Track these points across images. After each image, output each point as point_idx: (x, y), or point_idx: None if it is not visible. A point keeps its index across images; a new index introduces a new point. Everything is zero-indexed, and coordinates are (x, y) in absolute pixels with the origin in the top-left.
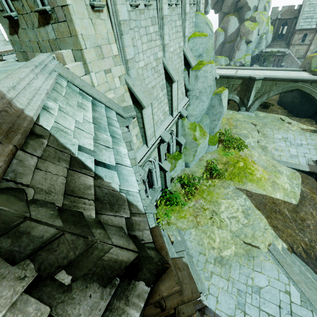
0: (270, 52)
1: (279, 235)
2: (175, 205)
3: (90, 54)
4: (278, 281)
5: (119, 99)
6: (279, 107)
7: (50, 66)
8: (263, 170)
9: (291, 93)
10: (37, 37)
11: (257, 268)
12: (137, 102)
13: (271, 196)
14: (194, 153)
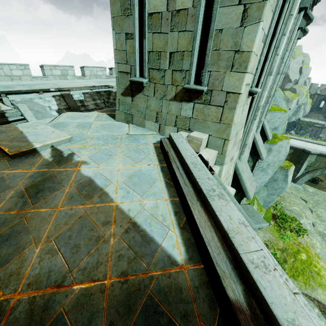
0: (308, 122)
1: None
2: None
3: (230, 144)
4: None
5: None
6: None
7: None
8: None
9: None
10: (160, 108)
11: None
12: (239, 189)
13: None
14: None
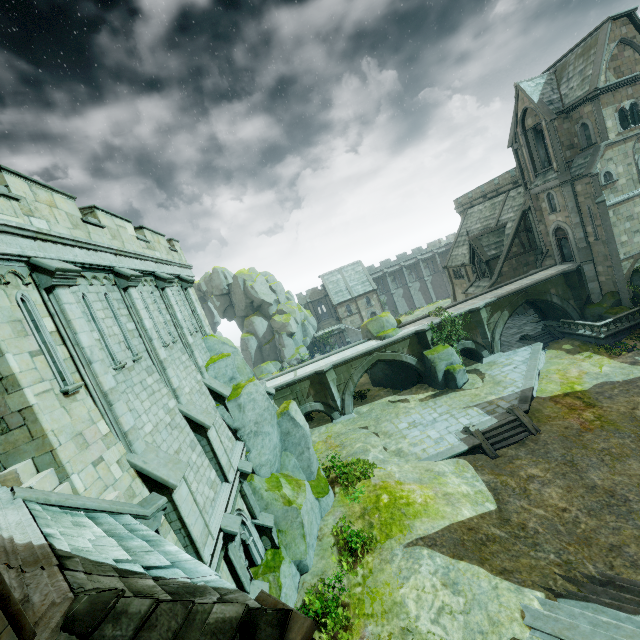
0: (325, 334)
1: (519, 581)
2: None
3: (67, 450)
4: None
5: (125, 496)
6: (378, 389)
7: (2, 496)
8: (420, 486)
9: (376, 367)
10: None
11: None
12: (160, 486)
13: (458, 520)
14: (301, 530)
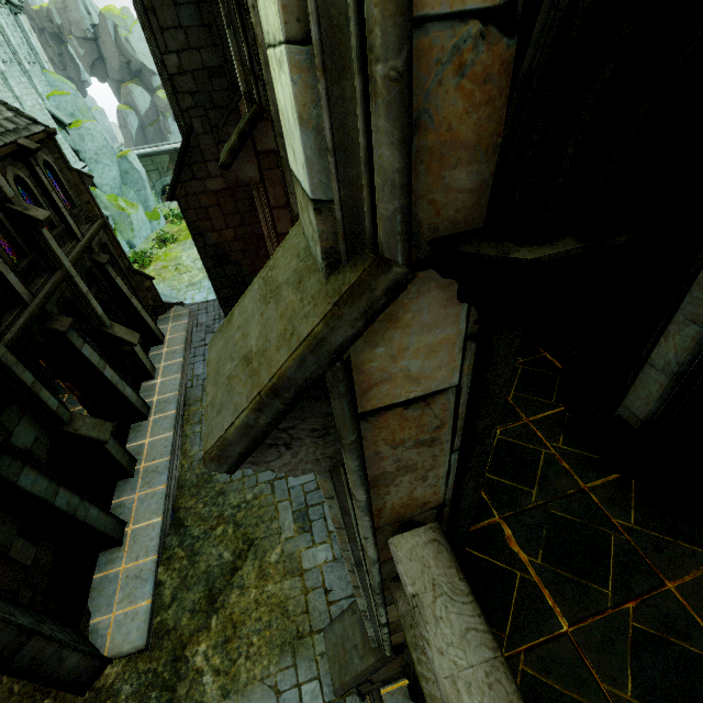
0: None
1: None
2: None
3: None
4: None
5: None
6: None
7: None
8: None
9: None
10: None
11: None
12: None
13: None
14: (131, 226)
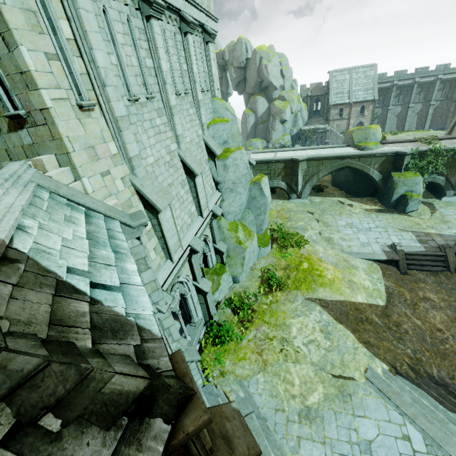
0: (310, 130)
1: (375, 353)
2: (228, 342)
3: (80, 157)
4: (390, 423)
5: (125, 205)
6: (335, 189)
7: (25, 177)
8: (334, 268)
9: (342, 171)
10: (6, 144)
11: (359, 411)
12: (150, 206)
13: (351, 301)
14: (242, 261)
